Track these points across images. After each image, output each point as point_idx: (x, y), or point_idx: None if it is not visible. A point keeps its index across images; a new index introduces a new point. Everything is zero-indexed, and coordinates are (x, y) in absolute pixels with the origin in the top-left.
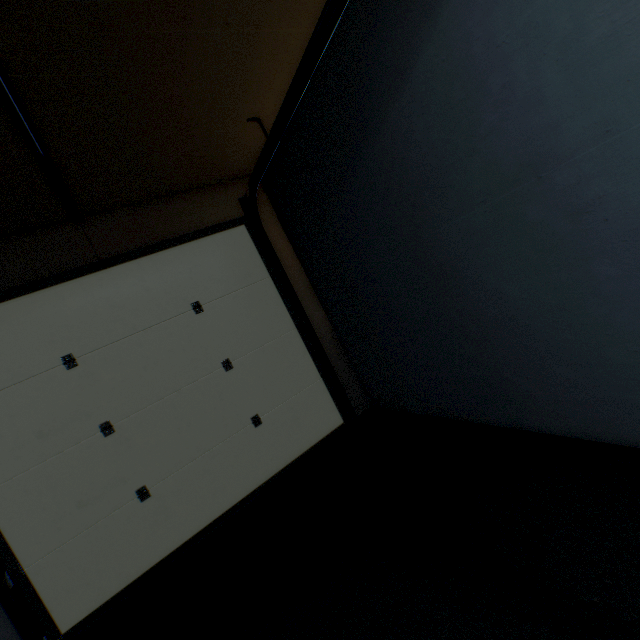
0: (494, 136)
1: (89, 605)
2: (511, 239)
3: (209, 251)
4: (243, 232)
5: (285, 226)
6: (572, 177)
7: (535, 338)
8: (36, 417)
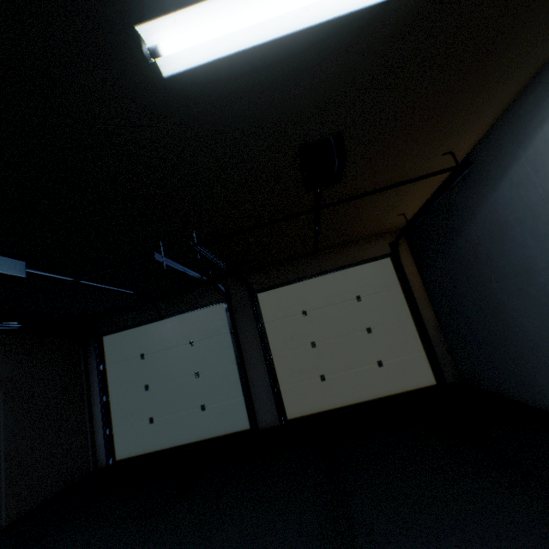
0: (511, 253)
1: (297, 413)
2: (523, 299)
3: (368, 270)
4: (388, 261)
5: (414, 259)
6: (542, 279)
7: (541, 353)
8: (291, 332)
